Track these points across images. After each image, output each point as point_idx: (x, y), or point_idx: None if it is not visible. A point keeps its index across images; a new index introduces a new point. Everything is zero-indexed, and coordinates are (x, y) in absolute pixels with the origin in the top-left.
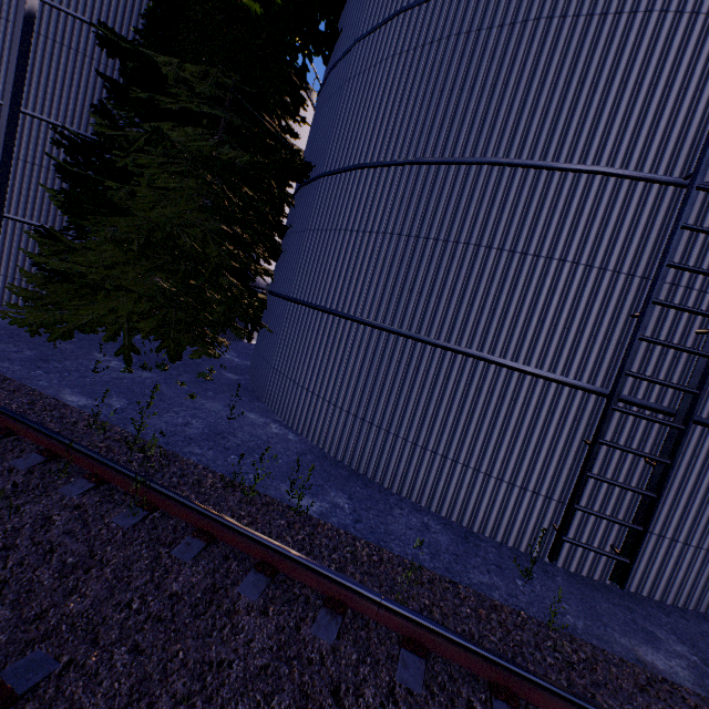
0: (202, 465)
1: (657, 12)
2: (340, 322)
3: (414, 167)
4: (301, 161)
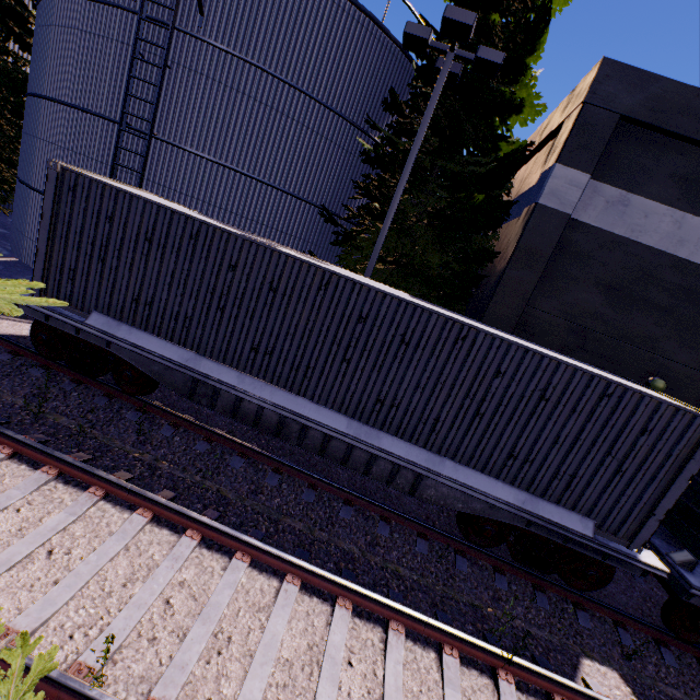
0: None
1: (115, 41)
2: (26, 189)
3: (44, 101)
4: (13, 84)
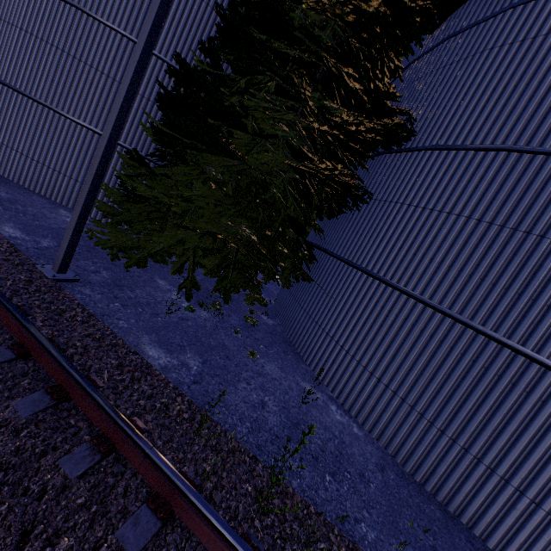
0: (312, 507)
1: None
2: (444, 321)
3: None
4: (408, 128)
